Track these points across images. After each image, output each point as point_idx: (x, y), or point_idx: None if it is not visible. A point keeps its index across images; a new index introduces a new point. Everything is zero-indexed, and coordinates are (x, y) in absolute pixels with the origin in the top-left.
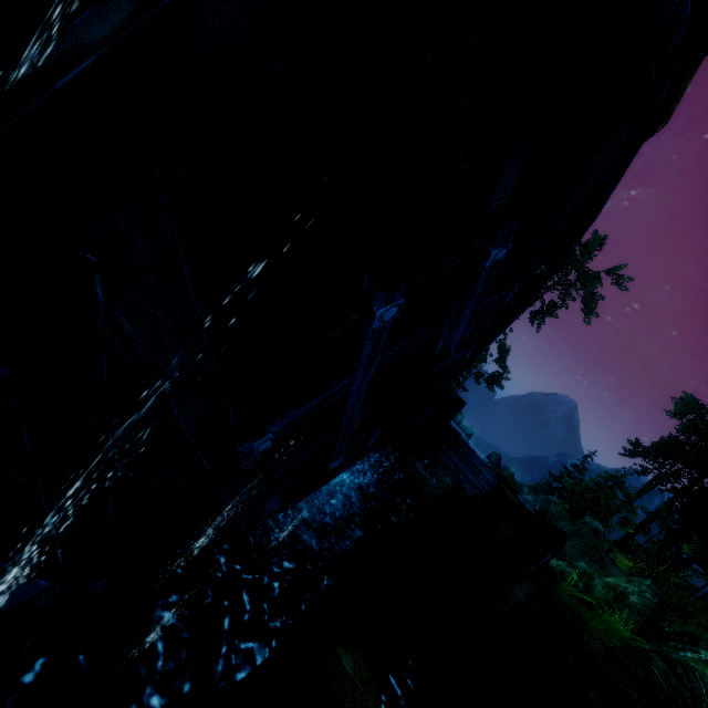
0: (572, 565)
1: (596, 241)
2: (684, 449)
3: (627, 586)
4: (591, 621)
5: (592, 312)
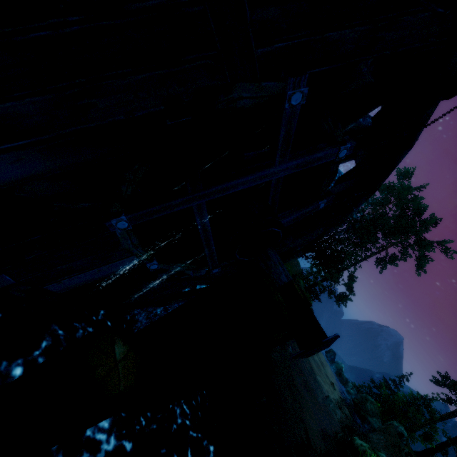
0: (375, 453)
1: (433, 220)
2: None
3: None
4: None
5: (423, 268)
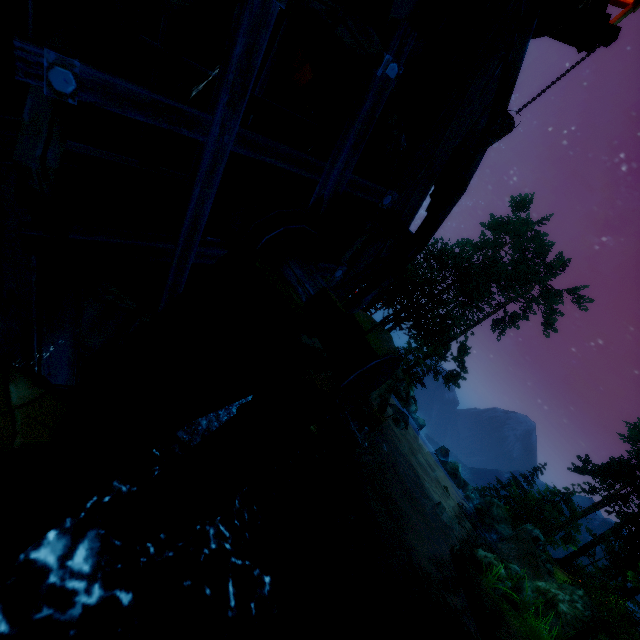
0: (505, 566)
1: (560, 261)
2: (634, 473)
3: (558, 593)
4: (513, 619)
5: (551, 327)
